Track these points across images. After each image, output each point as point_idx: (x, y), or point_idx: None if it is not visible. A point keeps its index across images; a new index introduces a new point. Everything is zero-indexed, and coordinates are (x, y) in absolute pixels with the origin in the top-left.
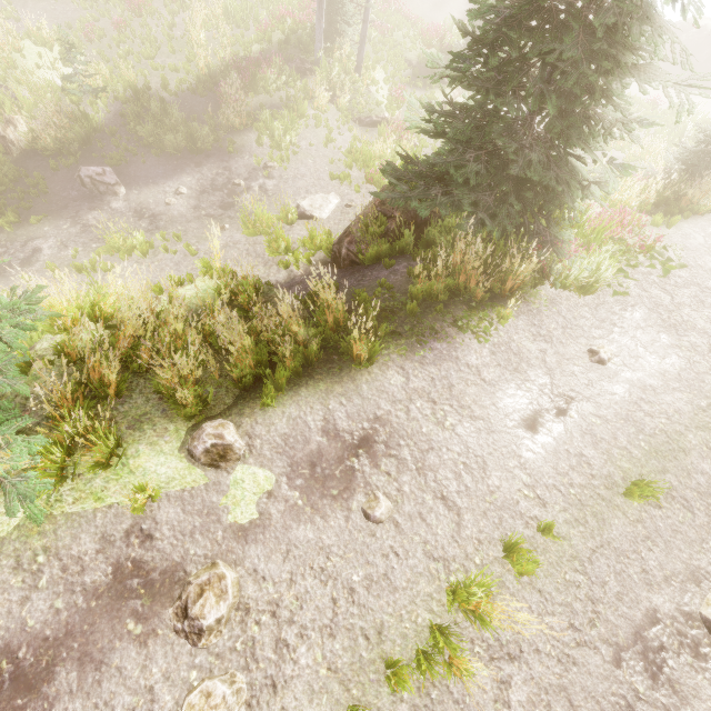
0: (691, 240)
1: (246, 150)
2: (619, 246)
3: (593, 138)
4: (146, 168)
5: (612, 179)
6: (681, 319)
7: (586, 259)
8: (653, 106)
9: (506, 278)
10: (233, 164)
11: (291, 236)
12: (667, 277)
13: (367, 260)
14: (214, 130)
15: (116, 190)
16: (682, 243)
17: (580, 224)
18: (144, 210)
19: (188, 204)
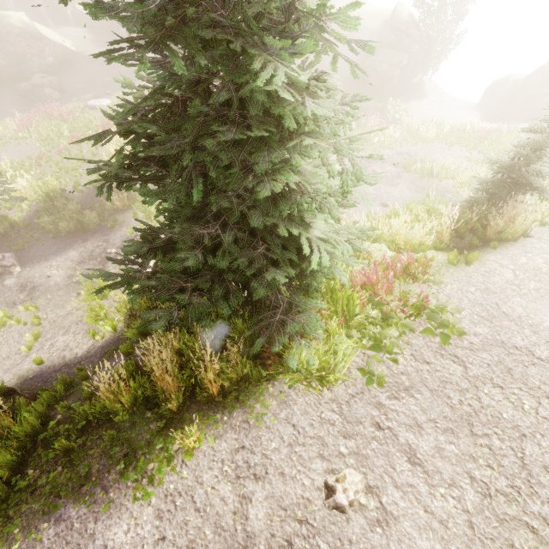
0: (495, 278)
1: (125, 224)
2: (383, 308)
3: (281, 212)
4: (43, 248)
5: (317, 252)
6: (478, 403)
7: (302, 351)
8: (480, 140)
9: (205, 382)
10: (112, 237)
11: (106, 304)
12: (457, 337)
13: (132, 337)
14: (101, 213)
15: (11, 270)
16: (482, 284)
17: (331, 289)
18: (29, 283)
19: (65, 274)
